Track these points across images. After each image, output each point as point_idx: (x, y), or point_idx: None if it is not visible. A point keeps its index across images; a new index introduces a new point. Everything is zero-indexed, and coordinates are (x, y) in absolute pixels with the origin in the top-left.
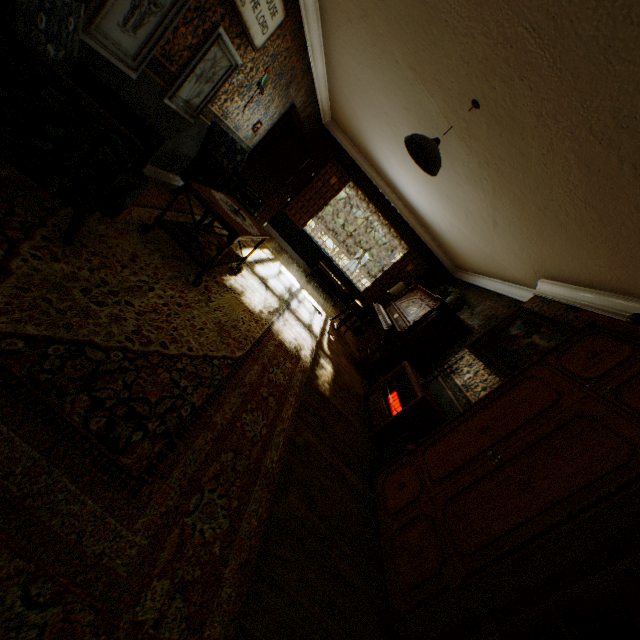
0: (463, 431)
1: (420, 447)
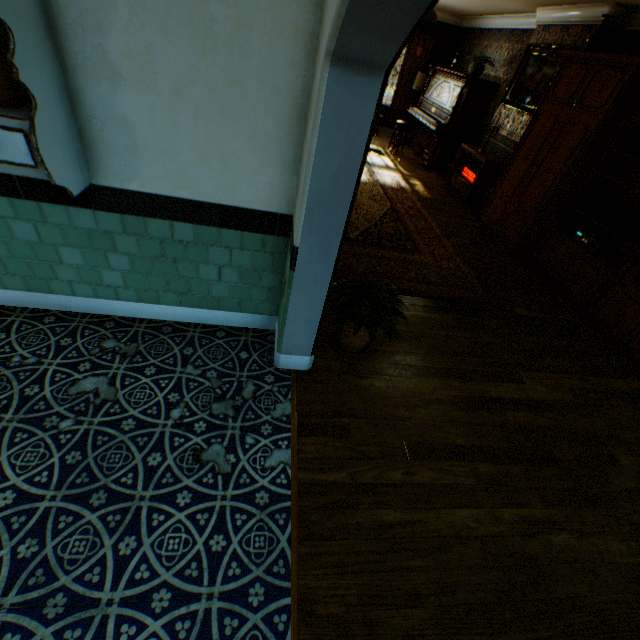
0: (515, 166)
1: (496, 188)
